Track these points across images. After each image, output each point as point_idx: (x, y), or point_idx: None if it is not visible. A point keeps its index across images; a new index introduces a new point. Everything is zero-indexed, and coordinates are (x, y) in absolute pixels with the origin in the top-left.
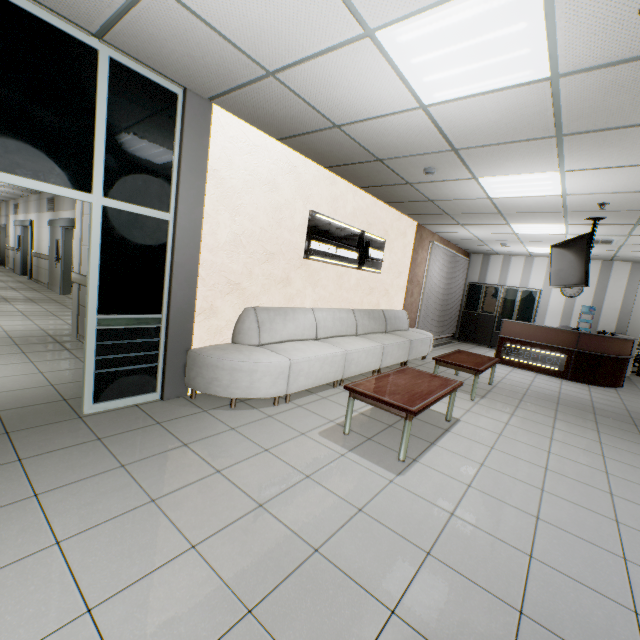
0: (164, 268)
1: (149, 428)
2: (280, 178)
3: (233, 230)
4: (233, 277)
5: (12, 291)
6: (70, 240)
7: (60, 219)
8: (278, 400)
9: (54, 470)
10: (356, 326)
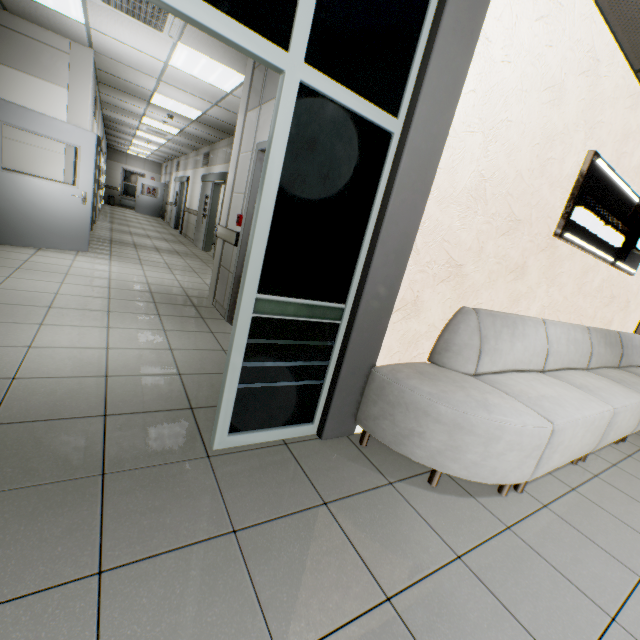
0: (365, 223)
1: (312, 516)
2: (570, 79)
3: (479, 168)
4: (456, 253)
5: (164, 242)
6: (217, 196)
7: (211, 174)
8: (509, 487)
9: (149, 639)
10: (589, 354)
